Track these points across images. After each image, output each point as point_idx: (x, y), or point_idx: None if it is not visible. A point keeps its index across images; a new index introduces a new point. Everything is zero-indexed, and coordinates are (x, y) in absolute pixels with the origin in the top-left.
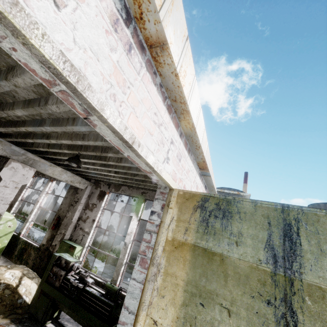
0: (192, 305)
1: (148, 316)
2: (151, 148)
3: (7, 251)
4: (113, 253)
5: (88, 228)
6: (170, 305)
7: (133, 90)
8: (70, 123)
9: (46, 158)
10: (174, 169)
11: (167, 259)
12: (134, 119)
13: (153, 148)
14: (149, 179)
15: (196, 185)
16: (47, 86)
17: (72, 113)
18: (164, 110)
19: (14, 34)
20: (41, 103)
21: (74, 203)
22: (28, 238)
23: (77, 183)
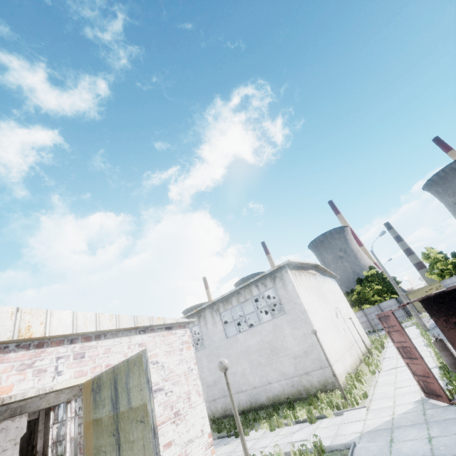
0: None
1: None
2: (29, 386)
3: None
4: None
5: None
6: None
7: None
8: None
9: None
10: (76, 369)
11: (86, 439)
12: None
13: (31, 385)
14: None
15: (138, 345)
16: None
17: None
18: (32, 353)
19: None
20: None
21: None
22: None
23: None
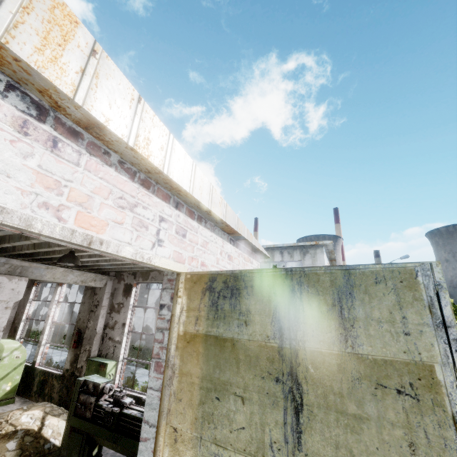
0: (209, 402)
1: (168, 425)
2: (125, 239)
3: (23, 388)
4: None
5: (118, 335)
6: (188, 407)
7: (74, 186)
8: None
9: (40, 259)
10: (176, 249)
11: (181, 358)
12: (85, 216)
13: (128, 238)
14: None
15: (227, 255)
16: None
17: None
18: (136, 188)
19: None
20: None
21: (95, 308)
22: (46, 367)
23: (91, 282)
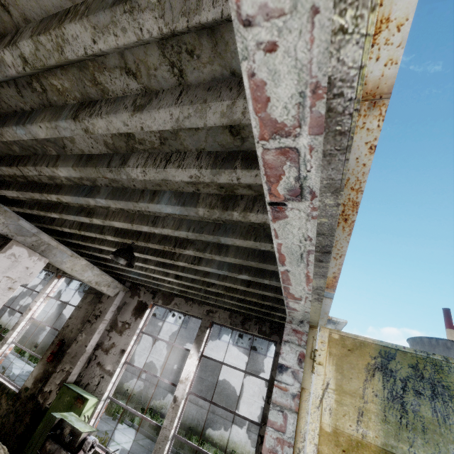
0: None
1: None
2: None
3: None
4: (129, 402)
5: (111, 364)
6: None
7: None
8: (147, 198)
9: (64, 242)
10: None
11: None
12: None
13: None
14: (234, 293)
15: None
16: (257, 135)
17: (156, 183)
18: None
19: (338, 3)
20: (113, 163)
21: (94, 319)
22: None
23: (104, 286)
